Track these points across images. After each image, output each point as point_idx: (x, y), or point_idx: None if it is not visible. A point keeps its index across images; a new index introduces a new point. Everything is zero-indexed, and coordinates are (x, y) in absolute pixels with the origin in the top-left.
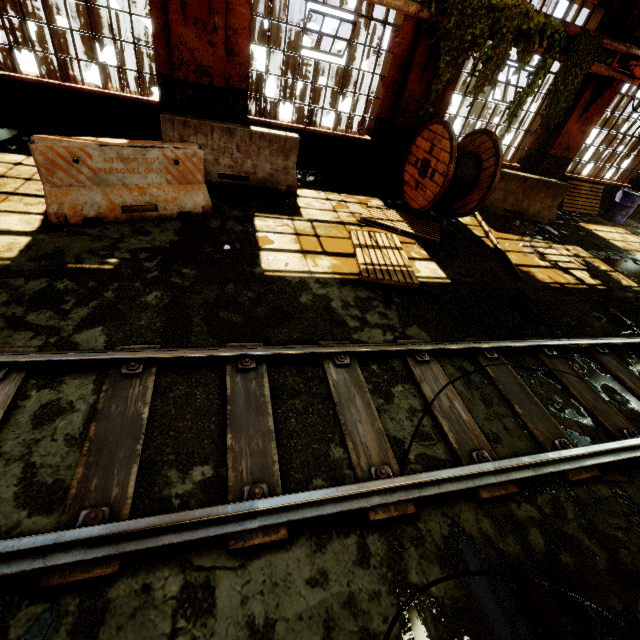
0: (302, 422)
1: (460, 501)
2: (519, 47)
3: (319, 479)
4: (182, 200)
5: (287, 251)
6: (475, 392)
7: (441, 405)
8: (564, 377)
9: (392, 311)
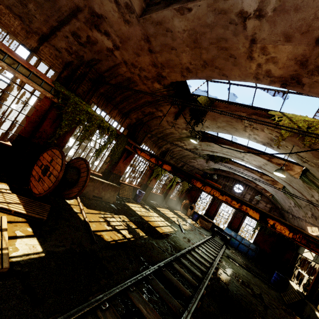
0: None
1: None
2: (100, 130)
3: None
4: None
5: None
6: None
7: None
8: None
9: None
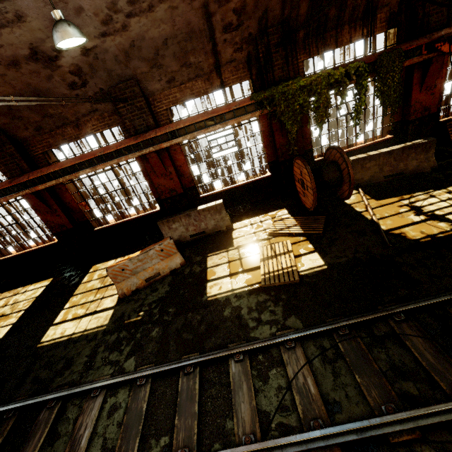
0: (214, 404)
1: None
2: (335, 91)
3: (217, 443)
4: (170, 265)
5: (221, 278)
6: (328, 366)
7: (297, 382)
8: (408, 340)
9: (279, 307)
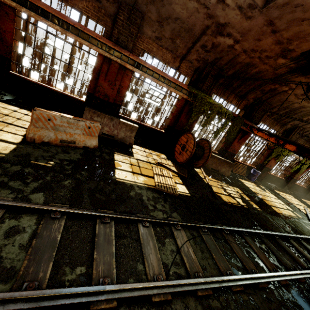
0: (126, 250)
1: (189, 296)
2: (218, 116)
3: (131, 279)
4: (86, 141)
5: (126, 171)
6: (197, 246)
7: (184, 250)
8: (231, 243)
9: (167, 204)
